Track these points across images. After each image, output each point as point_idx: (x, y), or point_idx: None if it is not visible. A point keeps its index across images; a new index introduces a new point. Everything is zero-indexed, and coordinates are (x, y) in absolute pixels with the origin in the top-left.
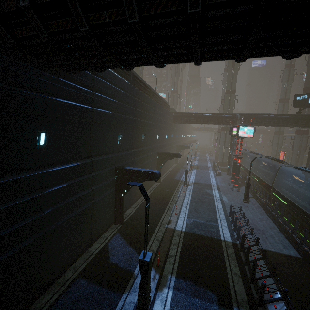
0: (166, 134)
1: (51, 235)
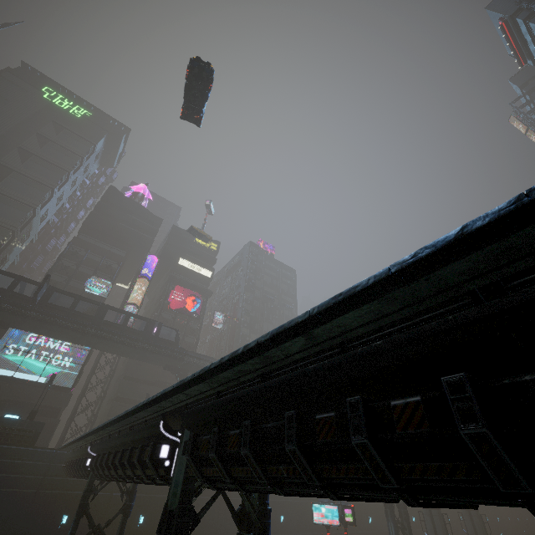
0: (281, 515)
1: None
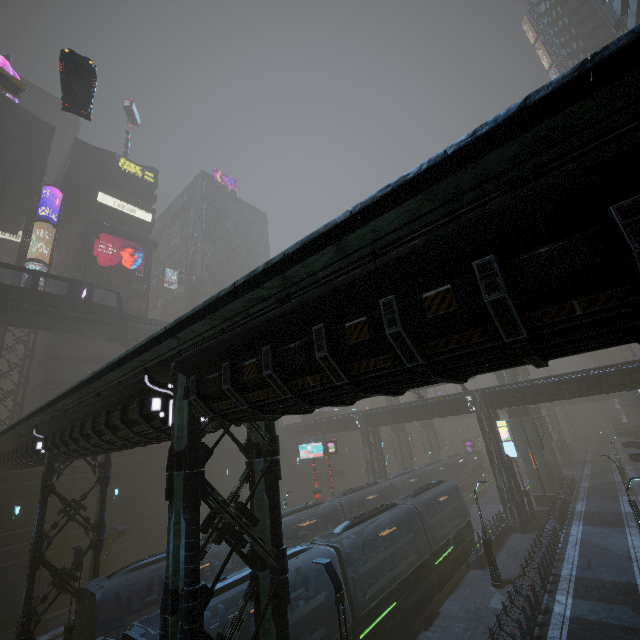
0: None
1: (7, 584)
